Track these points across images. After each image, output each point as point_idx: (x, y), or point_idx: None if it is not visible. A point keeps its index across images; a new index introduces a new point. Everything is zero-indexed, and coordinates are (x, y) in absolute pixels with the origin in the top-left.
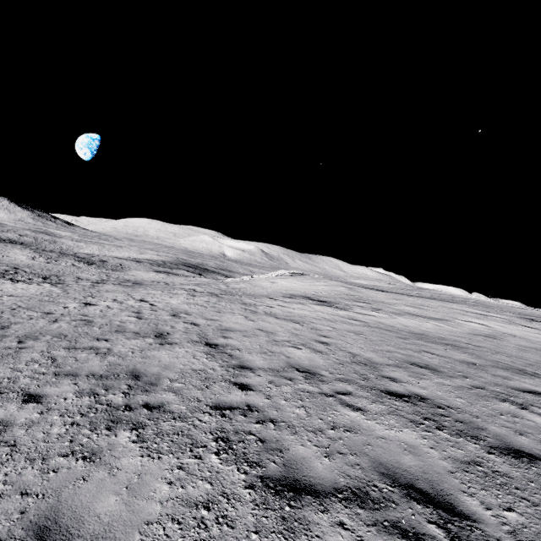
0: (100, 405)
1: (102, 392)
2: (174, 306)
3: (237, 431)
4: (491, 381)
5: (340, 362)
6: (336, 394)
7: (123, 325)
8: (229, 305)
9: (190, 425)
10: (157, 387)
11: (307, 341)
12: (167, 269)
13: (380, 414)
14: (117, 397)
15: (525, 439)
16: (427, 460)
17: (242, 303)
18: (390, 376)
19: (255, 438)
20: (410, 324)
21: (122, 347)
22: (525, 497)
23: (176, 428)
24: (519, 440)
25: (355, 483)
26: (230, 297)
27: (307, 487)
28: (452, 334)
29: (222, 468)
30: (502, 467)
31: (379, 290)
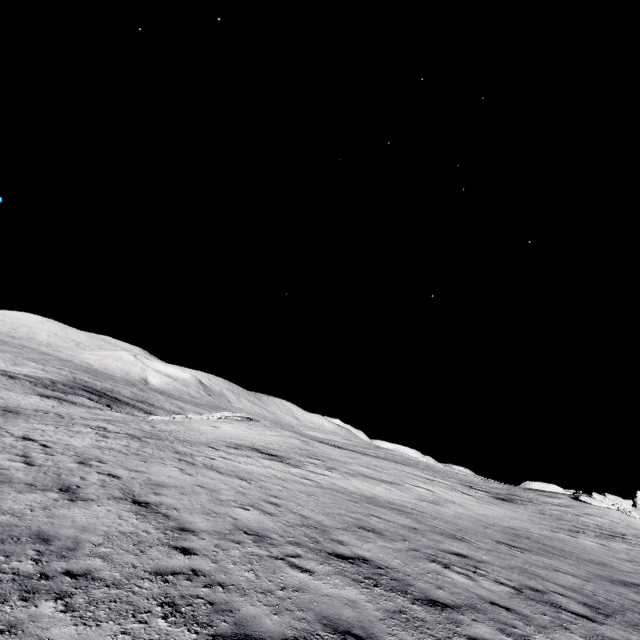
0: (3, 574)
1: (2, 559)
2: (79, 449)
3: (183, 595)
4: (426, 544)
5: (290, 524)
6: (285, 557)
7: (7, 473)
8: (158, 453)
9: (129, 592)
10: (78, 552)
11: (255, 501)
12: (59, 393)
13: (327, 575)
14: (26, 565)
15: (442, 591)
16: (363, 611)
17: (174, 452)
18: (338, 539)
19: (204, 601)
20: (363, 486)
21: (13, 503)
22: (433, 634)
23: (112, 595)
24: (437, 593)
25: (301, 633)
26: (158, 443)
27: (258, 639)
28: (401, 498)
29: (172, 630)
30: (421, 613)
31: (335, 446)
